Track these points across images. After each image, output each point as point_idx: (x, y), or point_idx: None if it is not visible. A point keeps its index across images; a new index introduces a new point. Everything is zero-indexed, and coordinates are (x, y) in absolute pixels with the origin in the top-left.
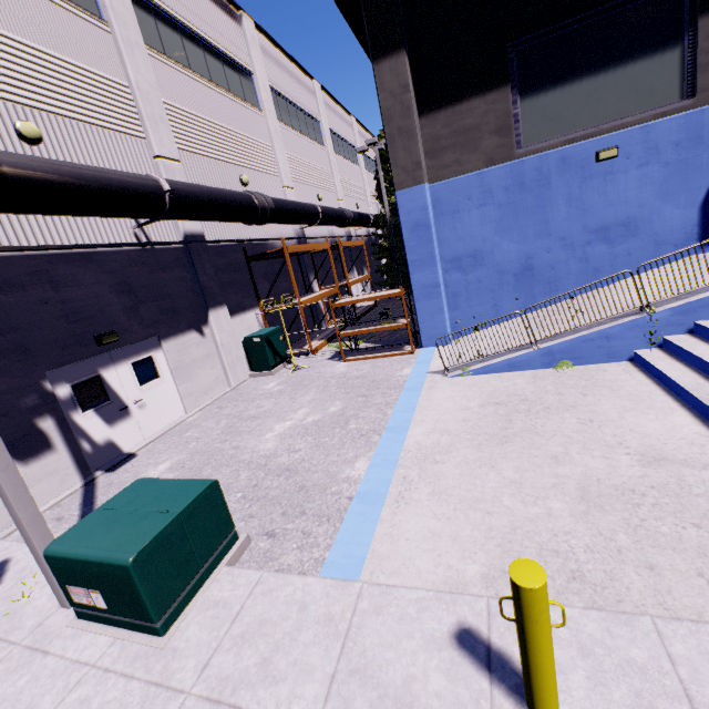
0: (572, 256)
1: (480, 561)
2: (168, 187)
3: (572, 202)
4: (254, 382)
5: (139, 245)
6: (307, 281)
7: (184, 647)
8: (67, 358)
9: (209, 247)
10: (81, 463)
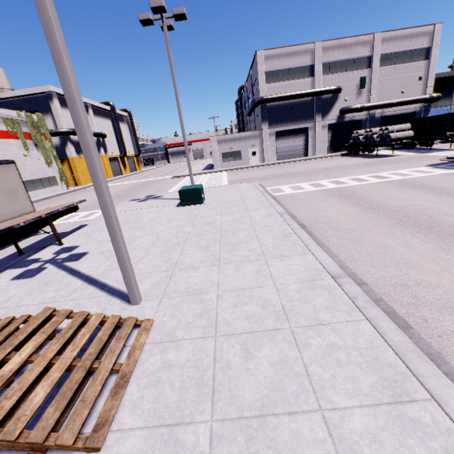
0: None
1: None
2: None
3: None
4: None
5: None
6: None
7: None
8: None
9: None
10: None
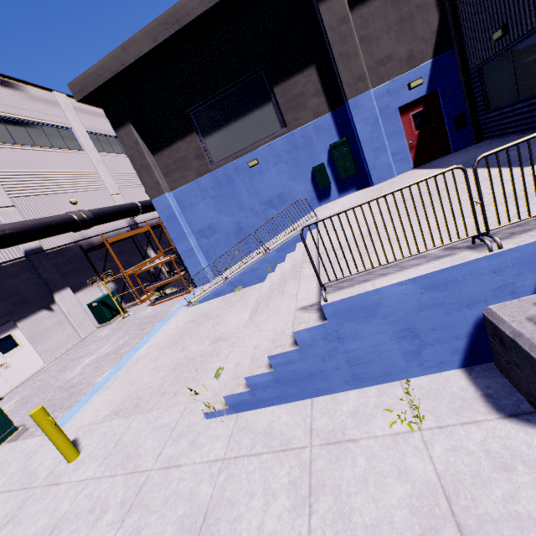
0: (260, 218)
1: (110, 409)
2: None
3: (249, 189)
4: (97, 332)
5: None
6: (143, 252)
7: None
8: None
9: (50, 253)
10: None
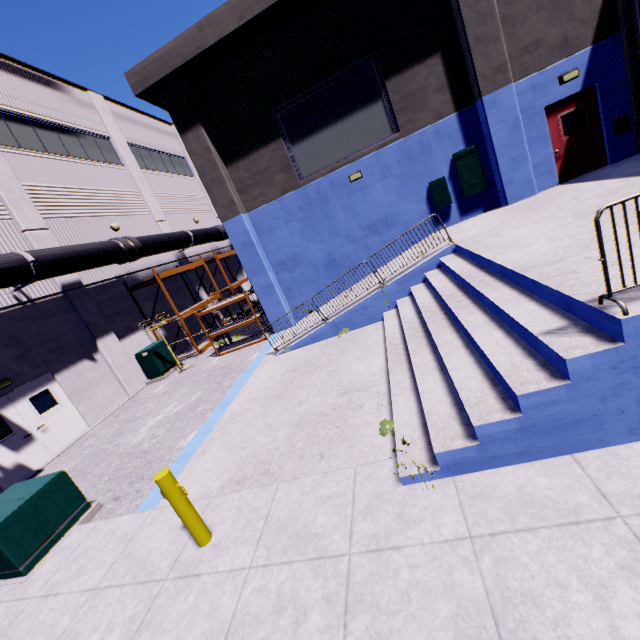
0: (358, 247)
1: (224, 478)
2: (32, 258)
3: (346, 210)
4: (149, 388)
5: (19, 305)
6: (194, 293)
7: (38, 576)
8: None
9: (90, 289)
10: None
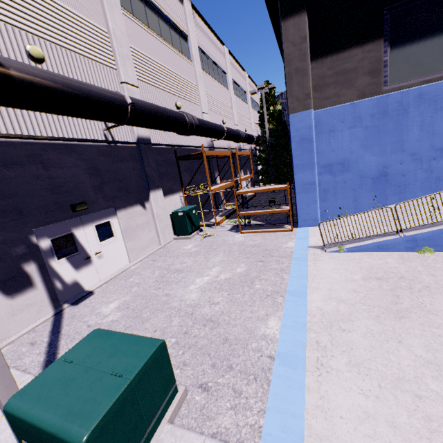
0: (419, 167)
1: None
2: (130, 101)
3: (424, 127)
4: (177, 243)
5: (106, 142)
6: (213, 176)
7: None
8: (49, 219)
9: (153, 148)
10: (53, 297)
